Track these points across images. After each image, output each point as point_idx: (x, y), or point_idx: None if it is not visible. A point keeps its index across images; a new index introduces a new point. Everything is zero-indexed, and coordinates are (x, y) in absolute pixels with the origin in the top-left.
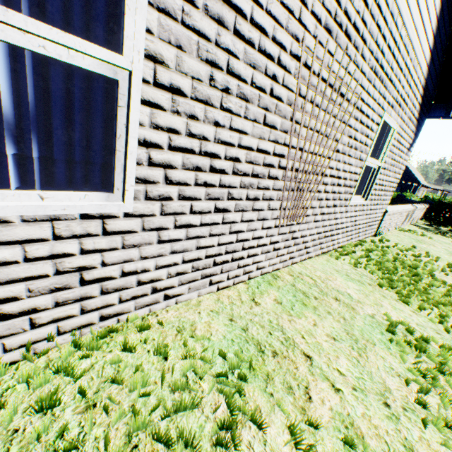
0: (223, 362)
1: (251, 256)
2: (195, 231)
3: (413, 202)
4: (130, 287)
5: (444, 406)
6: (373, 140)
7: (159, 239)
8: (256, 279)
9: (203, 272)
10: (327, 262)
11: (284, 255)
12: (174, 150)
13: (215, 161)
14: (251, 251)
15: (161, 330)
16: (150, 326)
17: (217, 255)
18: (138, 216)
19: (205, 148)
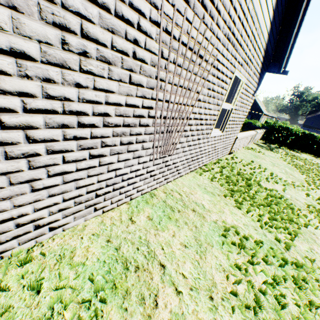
0: (91, 286)
1: (130, 184)
2: (72, 176)
3: (257, 127)
4: (8, 230)
5: (248, 291)
6: (227, 90)
7: (32, 189)
8: (137, 199)
9: (87, 204)
10: (193, 178)
11: (160, 178)
12: (31, 112)
13: (82, 118)
14: (131, 181)
15: (41, 263)
16: (31, 260)
17: (98, 189)
18: (1, 174)
19: (70, 108)
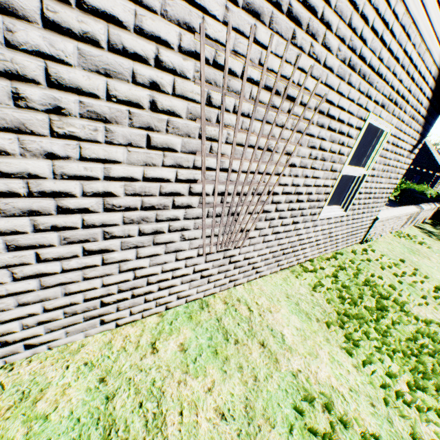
0: None
1: (164, 288)
2: (57, 278)
3: (424, 199)
4: None
5: None
6: (353, 148)
7: None
8: (177, 308)
9: (87, 315)
10: (283, 281)
11: (221, 279)
12: None
13: (65, 200)
14: (164, 284)
15: None
16: None
17: (105, 295)
18: None
19: (40, 187)
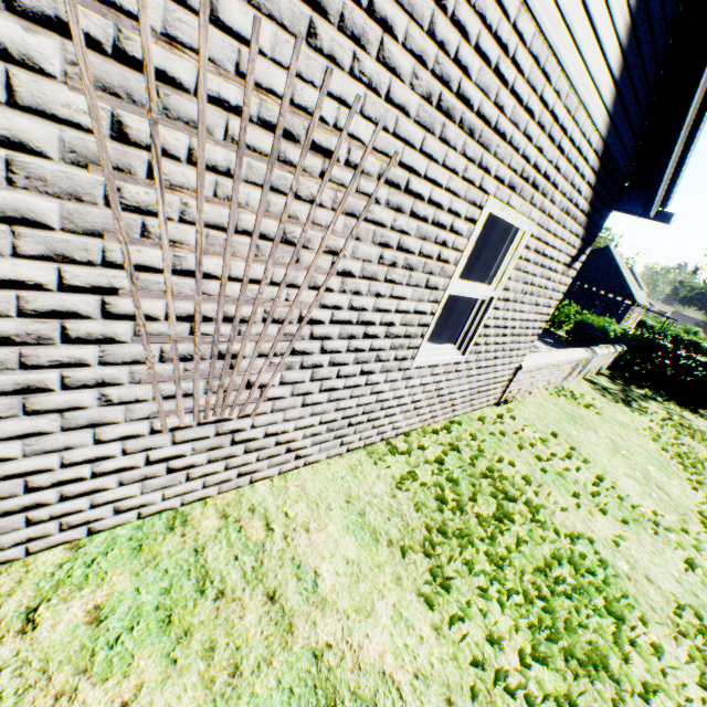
0: None
1: (77, 495)
2: None
3: (603, 338)
4: None
5: None
6: (465, 252)
7: None
8: (117, 531)
9: None
10: (348, 472)
11: (220, 472)
12: None
13: None
14: (76, 487)
15: None
16: None
17: None
18: None
19: None
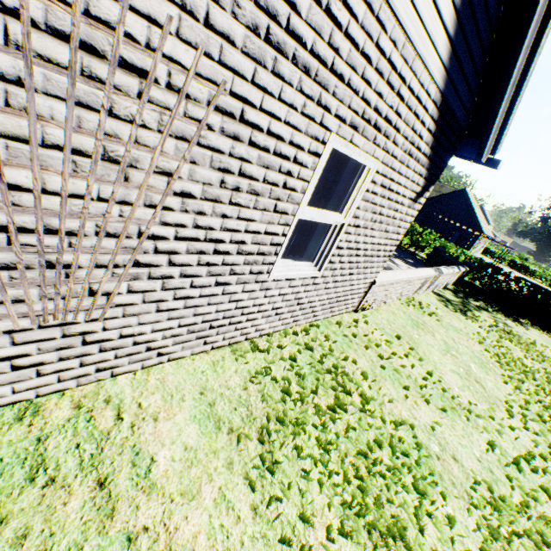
0: None
1: None
2: None
3: (452, 260)
4: None
5: None
6: (311, 182)
7: None
8: None
9: None
10: (210, 367)
11: (75, 368)
12: None
13: None
14: None
15: None
16: None
17: None
18: None
19: None
